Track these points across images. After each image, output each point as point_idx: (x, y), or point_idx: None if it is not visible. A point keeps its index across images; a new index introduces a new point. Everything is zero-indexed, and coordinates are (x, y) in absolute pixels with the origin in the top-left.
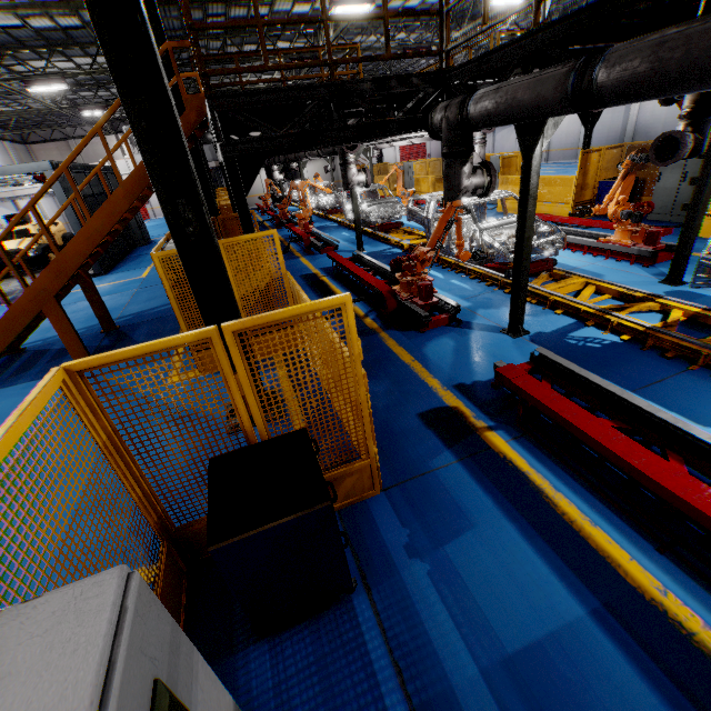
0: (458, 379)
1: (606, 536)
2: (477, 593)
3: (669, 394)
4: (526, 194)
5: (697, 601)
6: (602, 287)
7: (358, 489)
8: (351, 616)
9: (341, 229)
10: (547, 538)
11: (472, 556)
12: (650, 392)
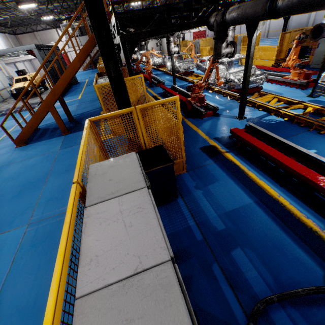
0: (215, 136)
1: (263, 182)
2: (218, 198)
3: (298, 139)
4: (248, 56)
5: (289, 198)
6: (280, 98)
7: (178, 170)
8: (177, 204)
9: (165, 75)
10: (243, 183)
11: (217, 188)
12: (291, 139)
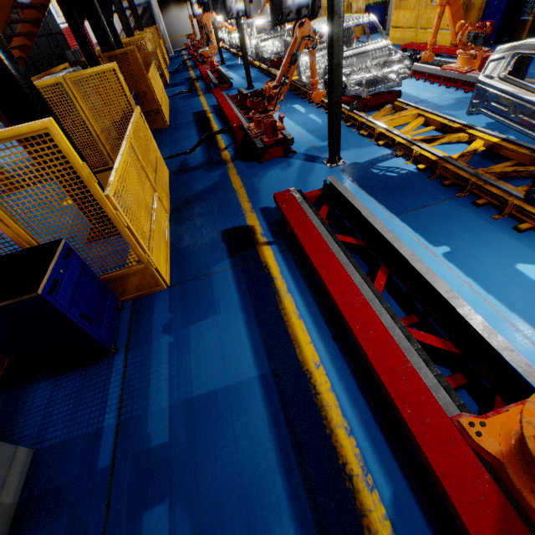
0: (266, 203)
1: (303, 325)
2: (193, 358)
3: (425, 218)
4: (331, 13)
5: (337, 373)
6: (429, 118)
7: (145, 285)
8: (109, 367)
9: None
10: (261, 325)
11: (204, 334)
12: (410, 216)
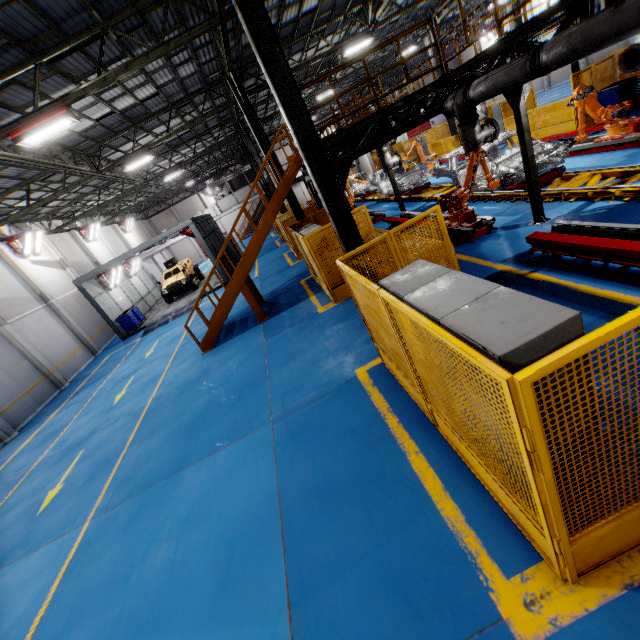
0: (504, 257)
1: (608, 291)
2: None
3: None
4: (521, 131)
5: None
6: (605, 173)
7: None
8: None
9: (380, 204)
10: (573, 301)
11: None
12: None
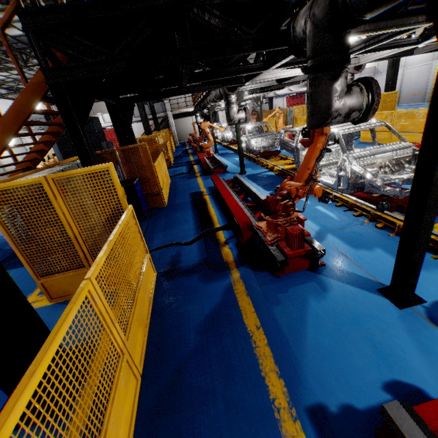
0: (315, 390)
1: None
2: None
3: None
4: None
5: None
6: None
7: None
8: None
9: (235, 155)
10: None
11: None
12: None
